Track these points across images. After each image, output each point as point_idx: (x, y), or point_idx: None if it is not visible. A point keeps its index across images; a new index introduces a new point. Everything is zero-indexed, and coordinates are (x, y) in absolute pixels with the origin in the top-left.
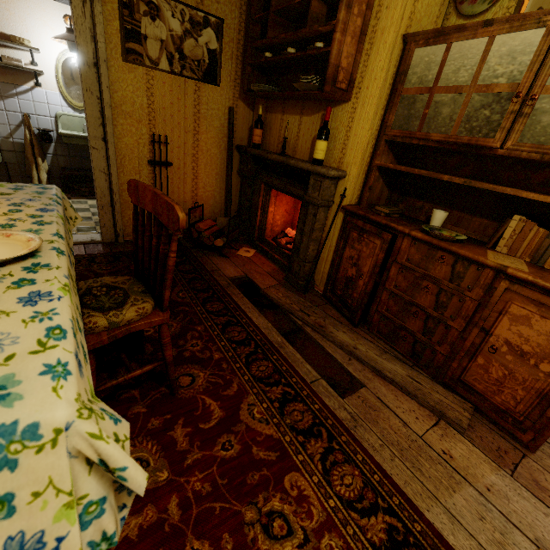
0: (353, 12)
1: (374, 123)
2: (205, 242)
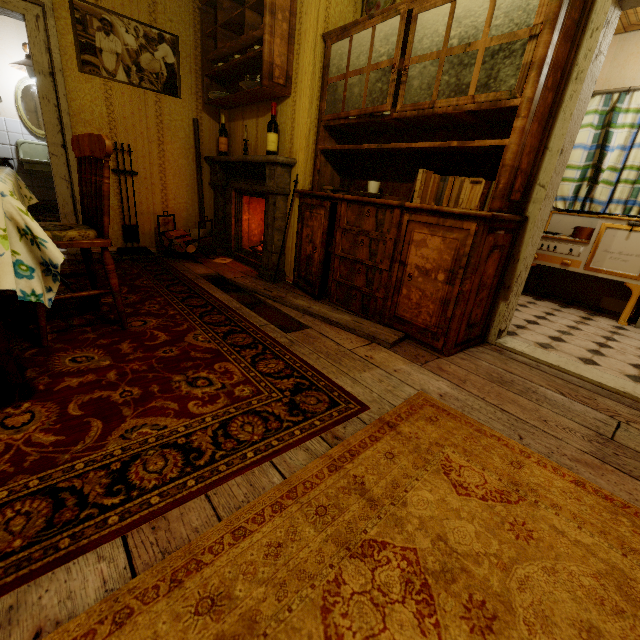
0: (278, 18)
1: (311, 112)
2: (178, 250)
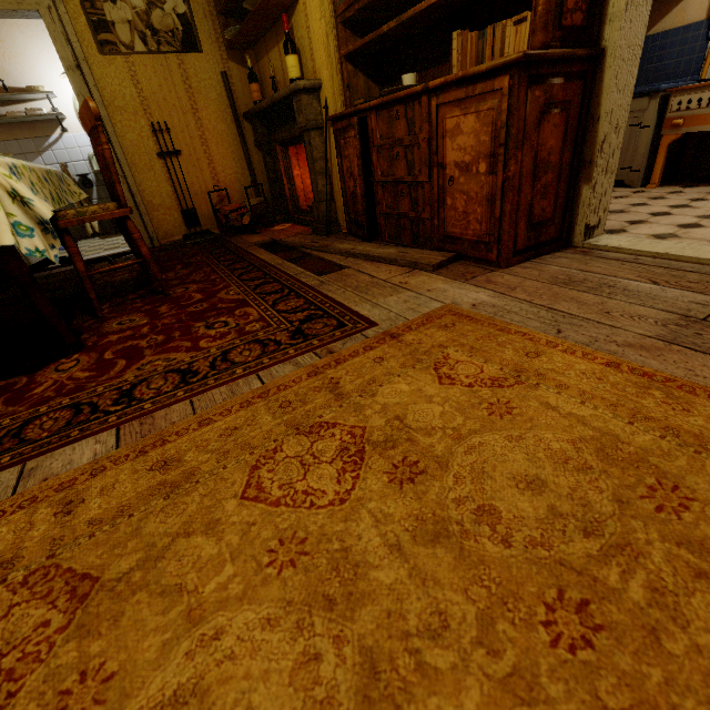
0: None
1: (324, 9)
2: (235, 225)
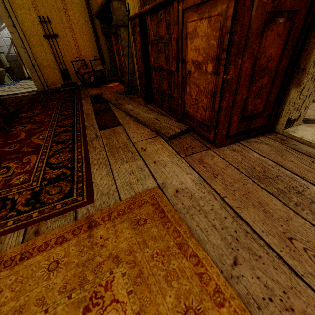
0: None
1: None
2: (86, 81)
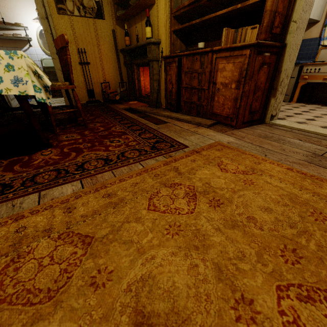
0: None
1: (166, 10)
2: (112, 99)
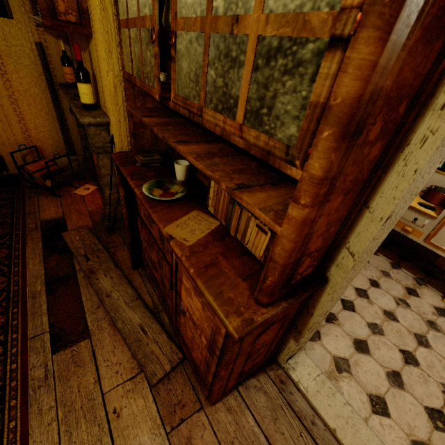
0: None
1: (112, 63)
2: (38, 183)
